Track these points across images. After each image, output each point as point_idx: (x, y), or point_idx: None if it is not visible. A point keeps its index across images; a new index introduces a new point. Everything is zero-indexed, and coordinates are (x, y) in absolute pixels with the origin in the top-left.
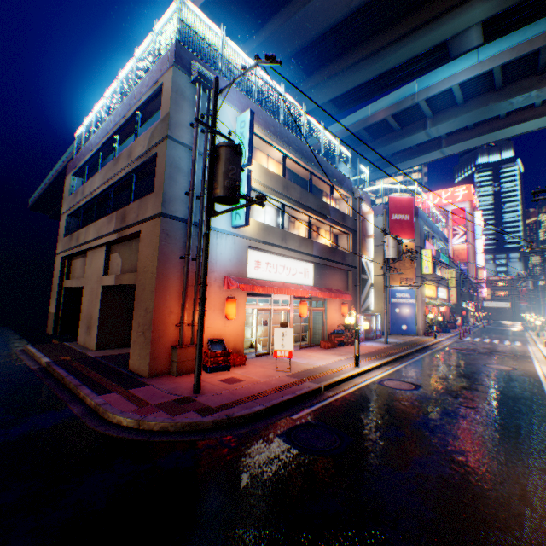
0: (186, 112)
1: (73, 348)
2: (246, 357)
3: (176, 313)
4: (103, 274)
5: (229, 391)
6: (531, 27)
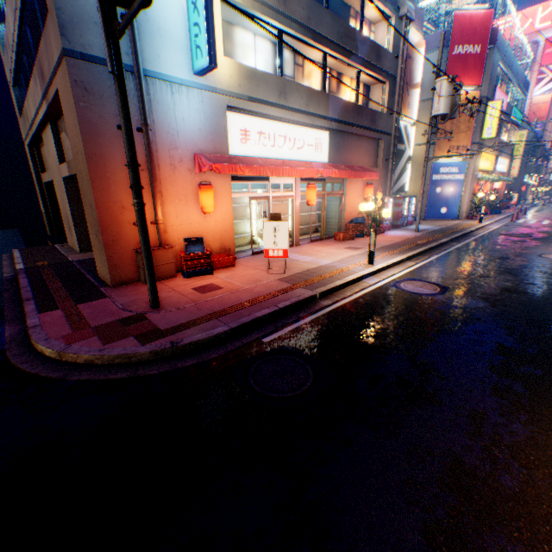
0: None
1: (59, 251)
2: (234, 258)
3: (131, 209)
4: (59, 163)
5: (195, 304)
6: None
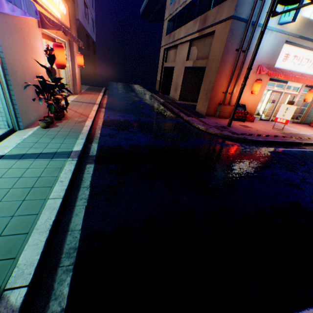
0: None
1: (169, 98)
2: (254, 118)
3: (223, 86)
4: (185, 60)
5: (244, 130)
6: None
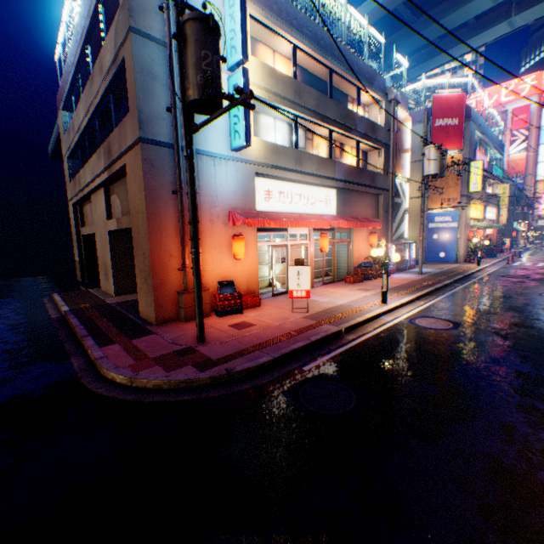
0: None
1: (95, 295)
2: (260, 299)
3: (176, 257)
4: (107, 219)
5: (236, 338)
6: None
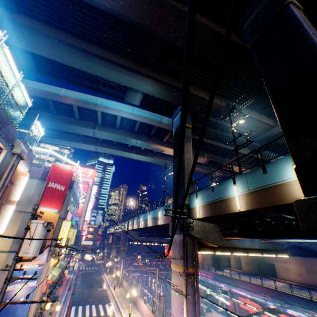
0: None
1: None
2: None
3: None
4: None
5: None
6: (154, 115)
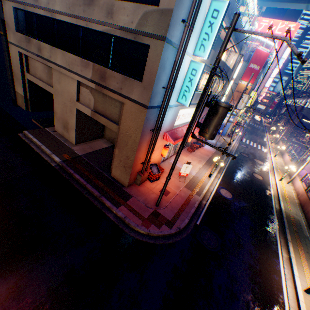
0: (183, 4)
1: (59, 140)
2: (164, 170)
3: (141, 158)
4: (76, 100)
5: (169, 204)
6: None
